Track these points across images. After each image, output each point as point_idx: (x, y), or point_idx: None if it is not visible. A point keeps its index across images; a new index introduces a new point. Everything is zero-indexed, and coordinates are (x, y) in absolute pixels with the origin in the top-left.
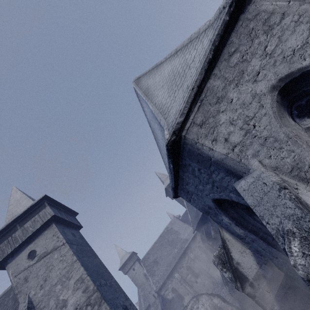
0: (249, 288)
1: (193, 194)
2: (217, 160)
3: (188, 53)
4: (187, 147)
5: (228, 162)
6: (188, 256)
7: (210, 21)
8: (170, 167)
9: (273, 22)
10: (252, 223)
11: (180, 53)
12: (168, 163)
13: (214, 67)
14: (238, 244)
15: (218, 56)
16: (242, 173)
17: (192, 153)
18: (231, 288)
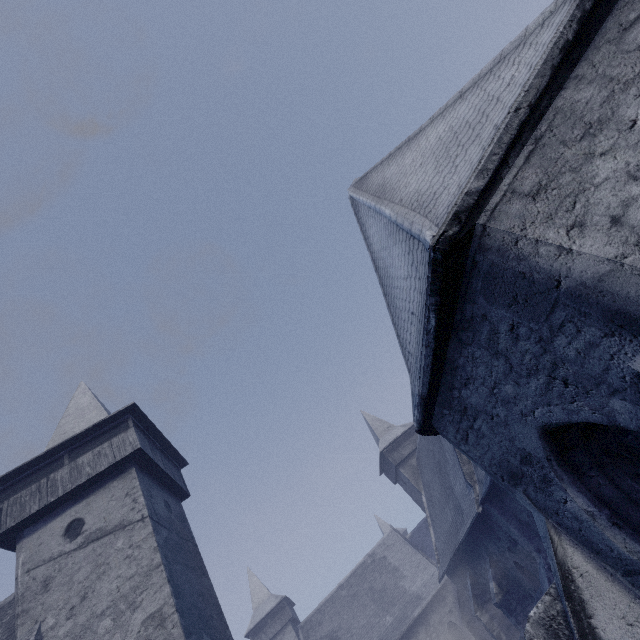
0: None
1: (479, 416)
2: (581, 284)
3: (494, 80)
4: (487, 258)
5: (620, 286)
6: None
7: (557, 0)
8: (428, 324)
9: None
10: None
11: (472, 90)
12: (425, 311)
13: (577, 62)
14: (617, 592)
15: (590, 38)
16: None
17: (499, 276)
18: None
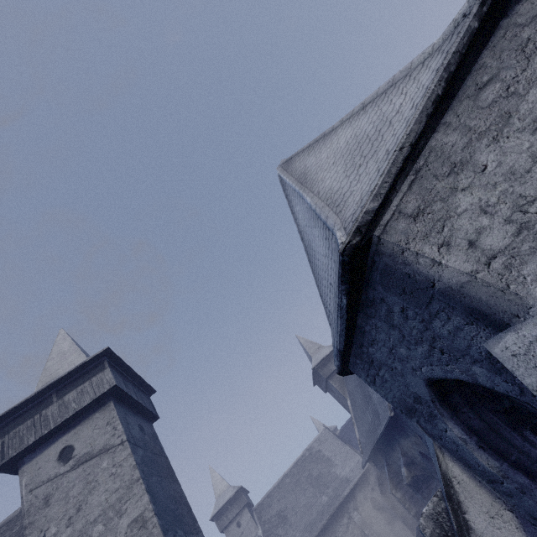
0: None
1: (383, 367)
2: (449, 287)
3: (388, 102)
4: (382, 260)
5: (475, 292)
6: (348, 516)
7: (434, 45)
8: (341, 303)
9: None
10: (518, 447)
11: (372, 106)
12: (338, 294)
13: (446, 110)
14: (483, 494)
15: (454, 92)
16: (511, 316)
17: (392, 273)
18: None
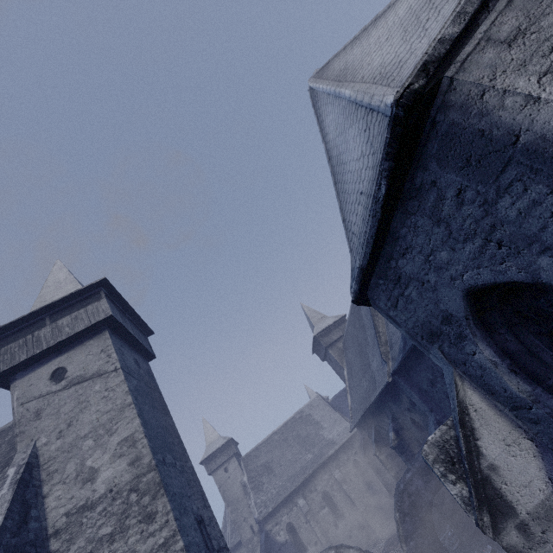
0: (514, 535)
1: (411, 283)
2: (541, 138)
3: None
4: (448, 117)
5: None
6: (330, 473)
7: None
8: (378, 192)
9: None
10: None
11: None
12: (377, 178)
13: None
14: (502, 422)
15: None
16: None
17: (457, 136)
18: (412, 552)
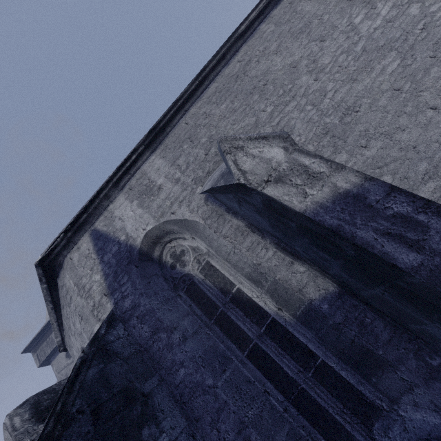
0: None
1: None
2: None
3: None
4: None
5: None
6: None
7: None
8: None
9: (68, 301)
10: None
11: None
12: None
13: (61, 309)
14: None
15: (59, 304)
16: None
17: None
18: None
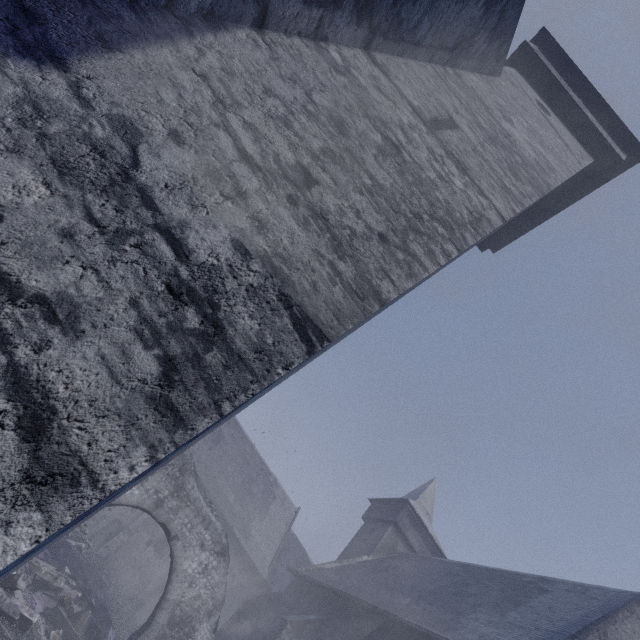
0: None
1: None
2: None
3: None
4: None
5: None
6: None
7: None
8: None
9: None
10: None
11: None
12: None
13: None
14: None
15: None
16: None
17: None
18: None
